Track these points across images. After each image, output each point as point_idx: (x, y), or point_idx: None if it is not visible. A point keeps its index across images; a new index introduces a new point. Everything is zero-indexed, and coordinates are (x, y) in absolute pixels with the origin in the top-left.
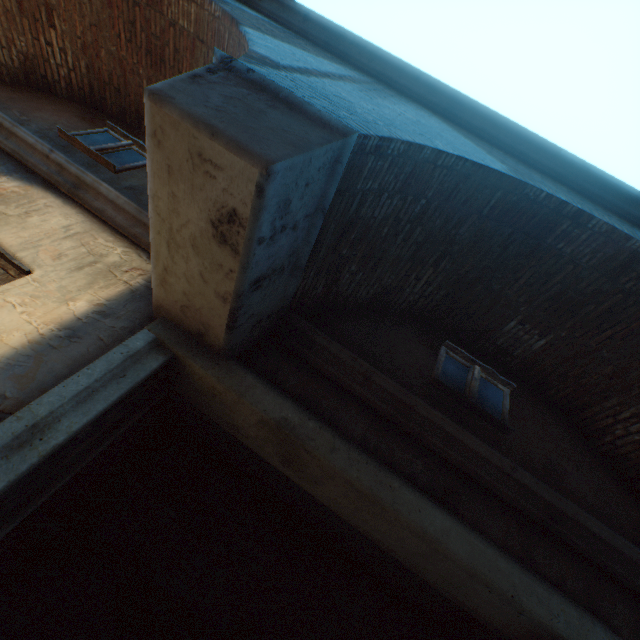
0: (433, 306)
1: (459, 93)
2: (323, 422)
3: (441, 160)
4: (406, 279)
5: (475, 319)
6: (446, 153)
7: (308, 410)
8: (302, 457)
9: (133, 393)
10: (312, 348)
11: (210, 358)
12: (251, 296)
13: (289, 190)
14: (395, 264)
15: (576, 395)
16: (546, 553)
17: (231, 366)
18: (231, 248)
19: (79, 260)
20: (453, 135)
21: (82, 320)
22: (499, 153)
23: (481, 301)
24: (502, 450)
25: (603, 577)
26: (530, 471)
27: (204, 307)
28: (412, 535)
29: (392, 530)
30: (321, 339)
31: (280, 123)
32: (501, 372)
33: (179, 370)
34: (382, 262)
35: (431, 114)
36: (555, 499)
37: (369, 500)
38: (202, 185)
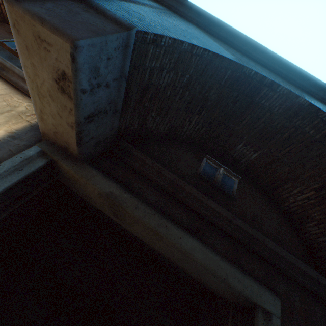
0: (200, 137)
1: (213, 16)
2: (134, 194)
3: (195, 50)
4: (184, 121)
5: (222, 143)
6: (197, 46)
7: (126, 188)
8: (121, 212)
9: (29, 179)
10: (131, 157)
11: (72, 161)
12: (88, 125)
13: (95, 60)
14: (177, 113)
15: (271, 182)
16: (247, 258)
17: (83, 165)
18: (68, 95)
19: (1, 109)
20: (206, 39)
21: (0, 140)
22: (233, 50)
23: (224, 133)
24: (230, 209)
25: (275, 270)
26: (244, 219)
27: (64, 132)
28: (177, 250)
29: (168, 248)
30: (135, 152)
31: (89, 20)
32: (235, 171)
33: (57, 168)
34: (169, 111)
35: (197, 28)
36: (253, 232)
37: (155, 233)
38: (45, 57)
